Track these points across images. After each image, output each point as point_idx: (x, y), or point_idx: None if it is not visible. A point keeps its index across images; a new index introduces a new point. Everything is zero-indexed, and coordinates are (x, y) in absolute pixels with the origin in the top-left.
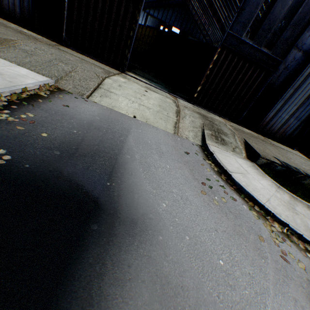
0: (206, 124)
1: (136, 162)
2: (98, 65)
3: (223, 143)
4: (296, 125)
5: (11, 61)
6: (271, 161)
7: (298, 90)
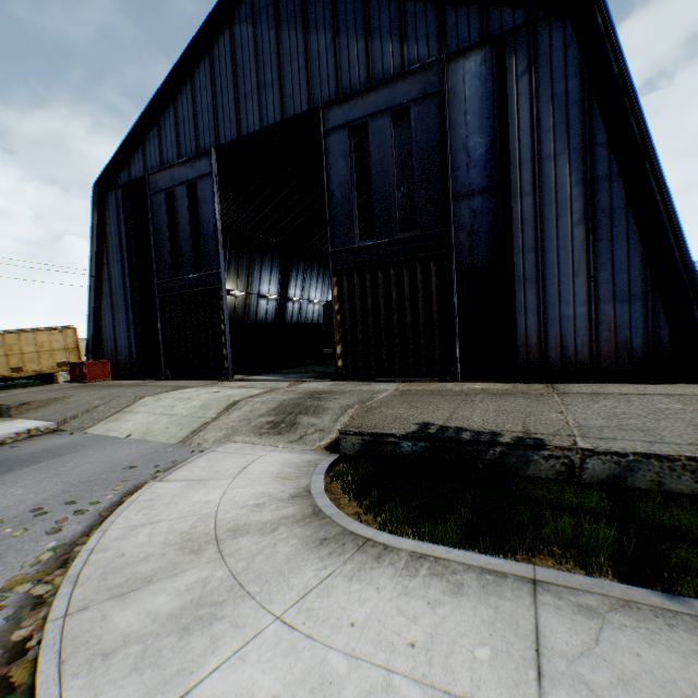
0: (282, 406)
1: None
2: (184, 384)
3: (284, 430)
4: (639, 312)
5: (33, 418)
6: (373, 432)
7: (547, 246)
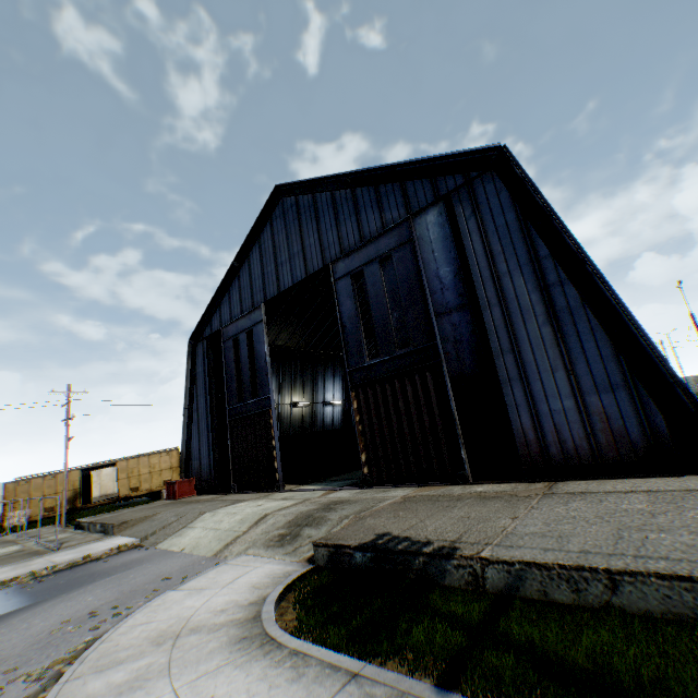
0: (296, 518)
1: (61, 598)
2: (244, 497)
3: (286, 542)
4: (626, 401)
5: (127, 535)
6: (335, 543)
7: (522, 347)
